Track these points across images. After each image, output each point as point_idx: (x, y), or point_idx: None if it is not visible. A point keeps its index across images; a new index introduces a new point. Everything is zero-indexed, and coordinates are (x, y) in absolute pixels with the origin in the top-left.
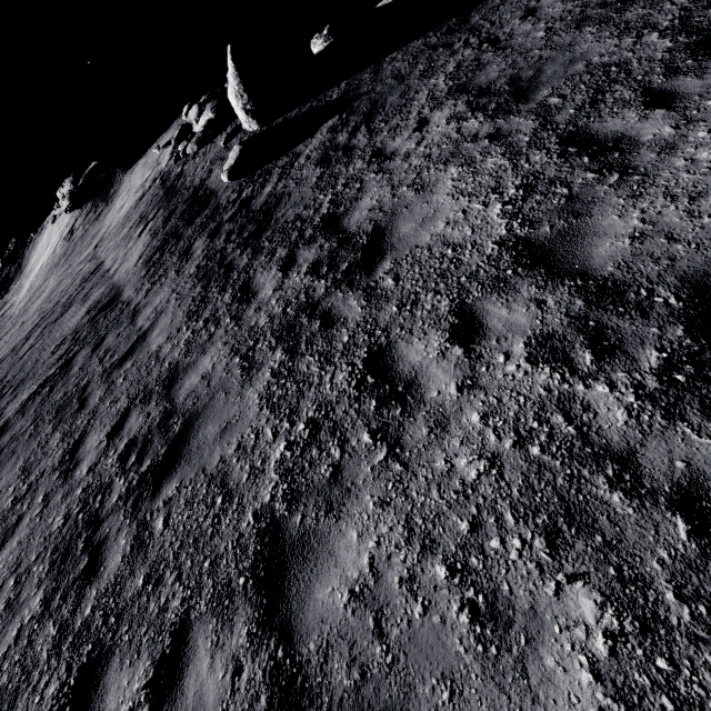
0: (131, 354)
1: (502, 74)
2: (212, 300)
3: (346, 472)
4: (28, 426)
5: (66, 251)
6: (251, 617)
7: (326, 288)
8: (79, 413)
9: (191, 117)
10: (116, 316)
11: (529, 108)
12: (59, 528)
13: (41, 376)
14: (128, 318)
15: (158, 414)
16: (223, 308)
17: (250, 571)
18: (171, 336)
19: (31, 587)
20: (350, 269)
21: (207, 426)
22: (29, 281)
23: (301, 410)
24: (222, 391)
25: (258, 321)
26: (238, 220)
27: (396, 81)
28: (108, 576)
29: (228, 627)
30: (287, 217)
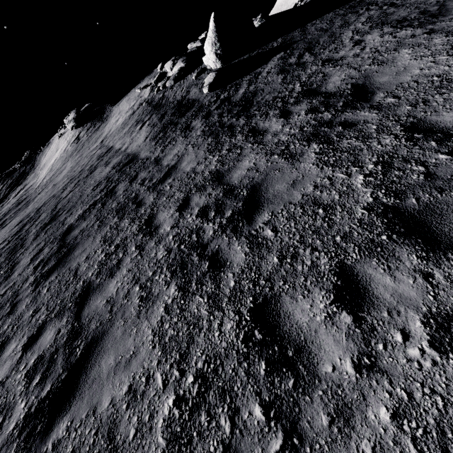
0: (169, 176)
1: (412, 13)
2: (226, 141)
3: (439, 173)
4: (93, 222)
5: (76, 148)
6: (413, 250)
7: (332, 114)
8: (139, 208)
9: (167, 67)
10: (140, 165)
11: (449, 18)
12: (165, 256)
13: (89, 201)
14: (152, 164)
15: (219, 192)
16: (240, 142)
17: (388, 231)
18: (200, 162)
19: (160, 286)
20: (347, 103)
21: (274, 186)
22: (46, 169)
23: (363, 160)
24: (274, 170)
25: (280, 139)
26: (224, 107)
27: (321, 32)
28: (237, 264)
29: (393, 259)
30: (266, 99)
